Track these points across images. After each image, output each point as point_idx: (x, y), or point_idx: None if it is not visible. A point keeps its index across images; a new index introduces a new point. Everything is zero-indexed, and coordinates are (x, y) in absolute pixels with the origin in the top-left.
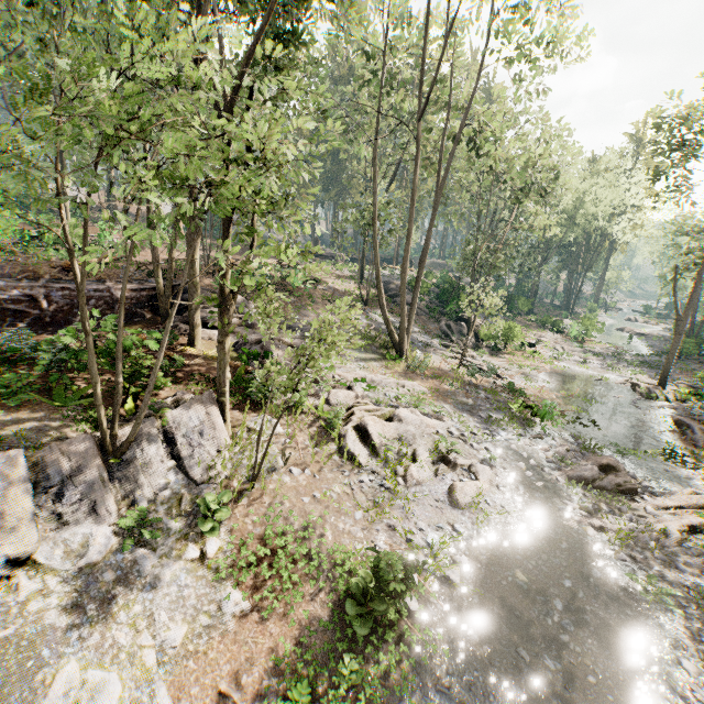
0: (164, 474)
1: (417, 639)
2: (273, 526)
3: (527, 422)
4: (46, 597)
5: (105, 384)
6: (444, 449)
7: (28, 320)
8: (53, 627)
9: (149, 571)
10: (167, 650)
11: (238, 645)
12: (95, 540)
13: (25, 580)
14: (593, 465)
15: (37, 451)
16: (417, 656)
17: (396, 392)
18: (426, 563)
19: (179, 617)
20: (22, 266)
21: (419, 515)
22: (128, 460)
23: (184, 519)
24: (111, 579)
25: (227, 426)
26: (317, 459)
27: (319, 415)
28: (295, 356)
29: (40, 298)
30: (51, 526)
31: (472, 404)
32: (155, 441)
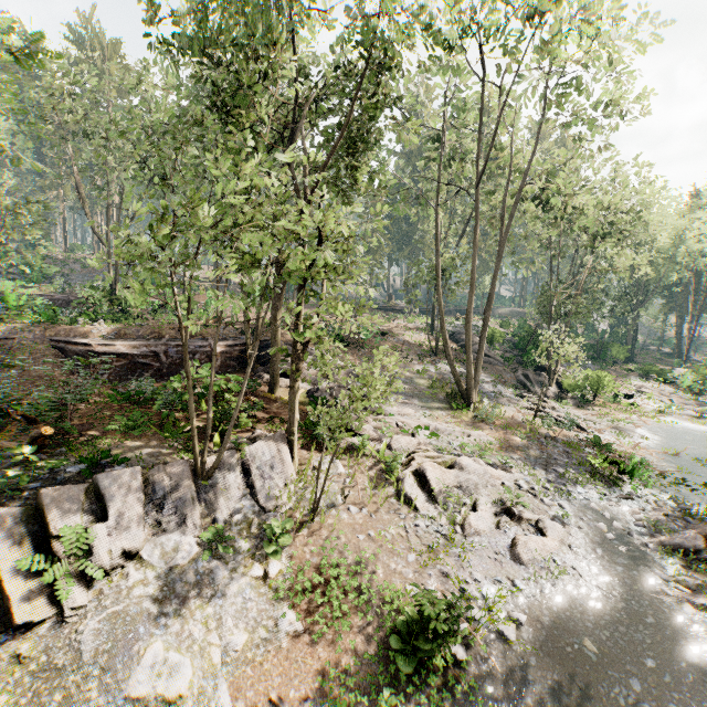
0: (239, 500)
1: (463, 690)
2: (328, 557)
3: (613, 480)
4: (145, 586)
5: (201, 422)
6: (510, 501)
7: (151, 371)
8: (148, 611)
9: (221, 580)
10: (230, 653)
11: (289, 661)
12: (183, 547)
13: (133, 570)
14: (695, 533)
15: (149, 470)
16: (461, 706)
17: (461, 441)
18: (471, 607)
19: (242, 626)
20: (151, 329)
21: (475, 565)
22: (212, 484)
23: (252, 541)
24: (192, 581)
25: (294, 463)
26: (374, 500)
27: (380, 459)
28: (350, 399)
29: (160, 354)
30: (153, 531)
31: (547, 457)
32: (235, 471)
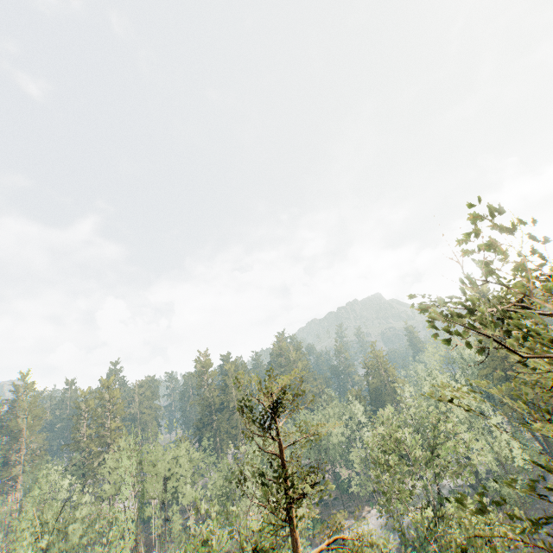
0: None
1: None
2: None
3: None
4: None
5: None
6: None
7: None
8: None
9: None
10: None
11: None
12: None
13: None
14: None
15: None
16: None
17: None
18: None
19: None
20: None
21: None
22: None
23: None
24: None
25: None
26: None
27: None
28: None
29: None
30: None
31: None
32: None
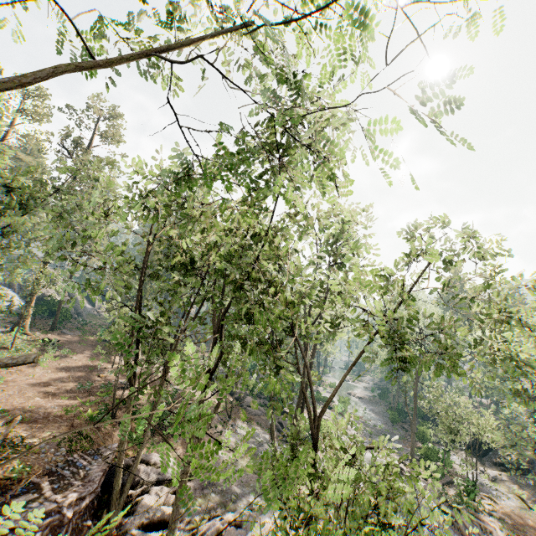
0: None
1: None
2: None
3: None
4: None
5: None
6: None
7: None
8: None
9: None
10: None
11: None
12: None
13: None
14: None
15: None
16: None
17: None
18: None
19: None
20: None
21: None
22: None
23: None
24: None
25: None
26: None
27: None
28: None
29: None
30: None
31: None
32: None
